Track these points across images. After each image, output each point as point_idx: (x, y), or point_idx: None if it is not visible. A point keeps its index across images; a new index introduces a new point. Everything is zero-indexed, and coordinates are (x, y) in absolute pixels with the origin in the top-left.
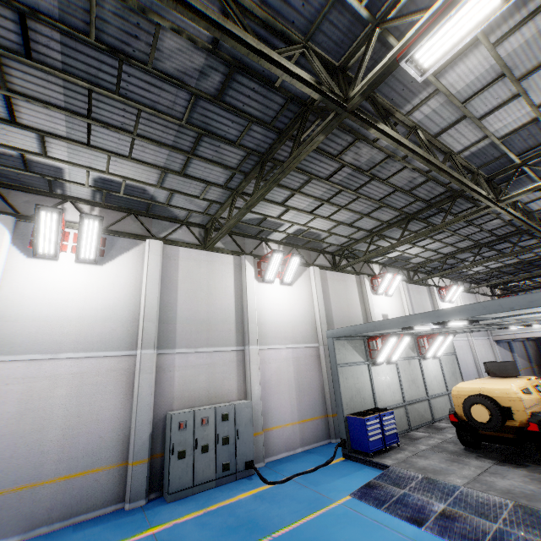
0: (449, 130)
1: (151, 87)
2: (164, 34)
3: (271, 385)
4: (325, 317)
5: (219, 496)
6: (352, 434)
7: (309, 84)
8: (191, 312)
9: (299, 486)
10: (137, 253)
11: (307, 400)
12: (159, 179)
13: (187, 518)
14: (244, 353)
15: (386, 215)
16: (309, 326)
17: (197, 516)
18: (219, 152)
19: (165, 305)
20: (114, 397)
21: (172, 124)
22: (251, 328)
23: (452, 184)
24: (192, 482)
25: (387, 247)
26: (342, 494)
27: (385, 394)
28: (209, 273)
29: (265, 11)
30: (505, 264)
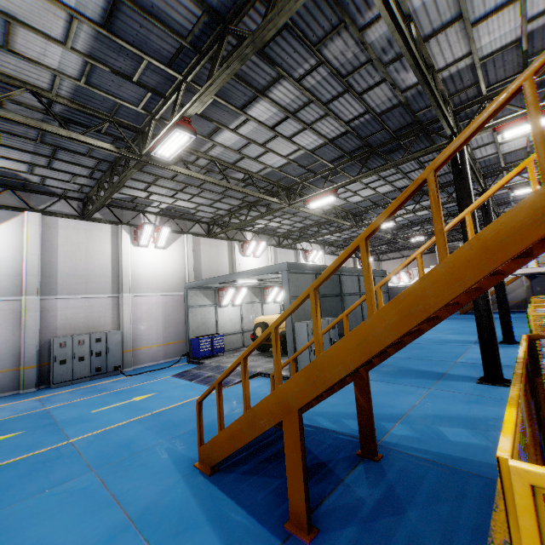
0: (240, 162)
1: (6, 123)
2: (8, 102)
3: (142, 321)
4: (195, 273)
5: (90, 383)
6: (192, 349)
7: (109, 150)
8: (71, 269)
9: (145, 375)
10: (17, 222)
11: (172, 330)
12: (29, 169)
13: (63, 392)
14: (119, 299)
15: (234, 201)
16: (179, 280)
17: (70, 391)
18: (75, 158)
19: (46, 264)
20: (6, 328)
21: (29, 141)
22: (125, 281)
23: (268, 188)
24: (71, 377)
25: (238, 224)
26: (167, 376)
27: (227, 325)
28: (87, 239)
29: (77, 102)
30: (351, 236)
